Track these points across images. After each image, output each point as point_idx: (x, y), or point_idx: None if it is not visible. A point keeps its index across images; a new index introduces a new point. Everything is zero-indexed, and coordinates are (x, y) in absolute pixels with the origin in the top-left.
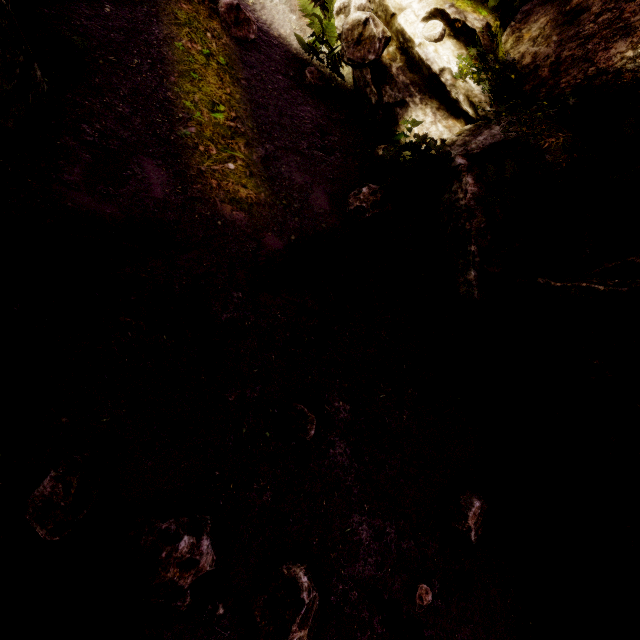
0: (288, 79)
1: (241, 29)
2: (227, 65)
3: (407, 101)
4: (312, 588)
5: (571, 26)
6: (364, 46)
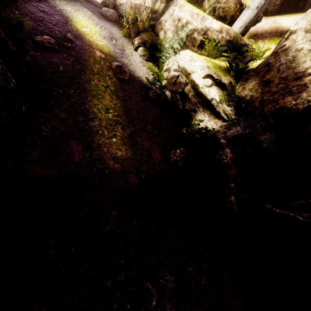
0: (141, 95)
1: (122, 75)
2: (114, 91)
3: (196, 110)
4: None
5: (266, 87)
6: (177, 85)
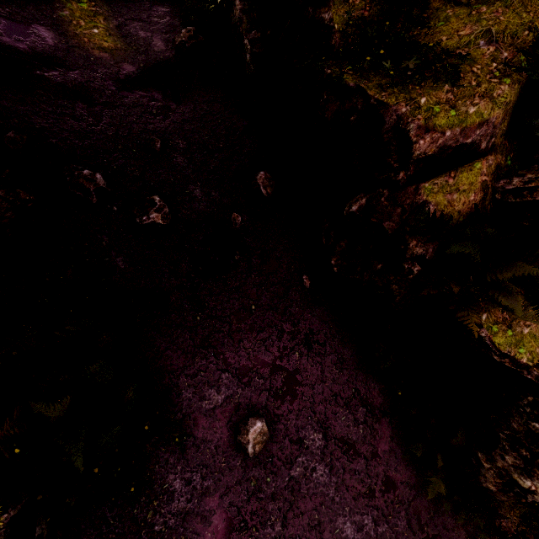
0: None
1: None
2: None
3: None
4: (162, 202)
5: None
6: None
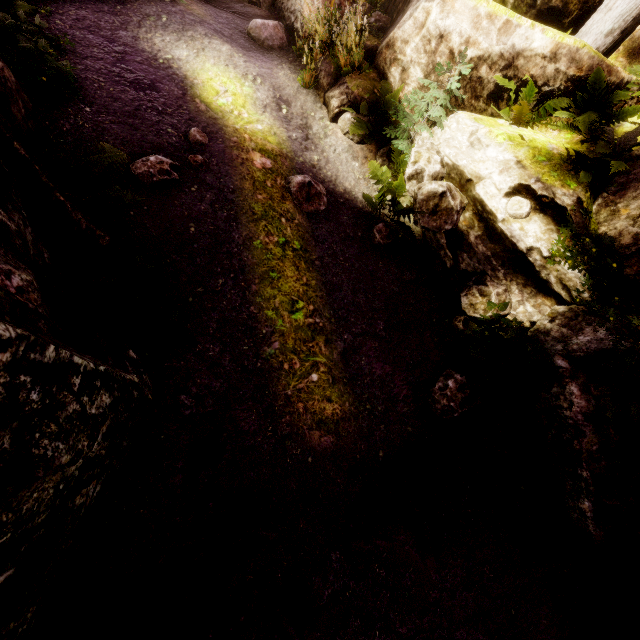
0: (357, 241)
1: (312, 203)
2: (301, 249)
3: (489, 275)
4: None
5: None
6: (440, 216)
